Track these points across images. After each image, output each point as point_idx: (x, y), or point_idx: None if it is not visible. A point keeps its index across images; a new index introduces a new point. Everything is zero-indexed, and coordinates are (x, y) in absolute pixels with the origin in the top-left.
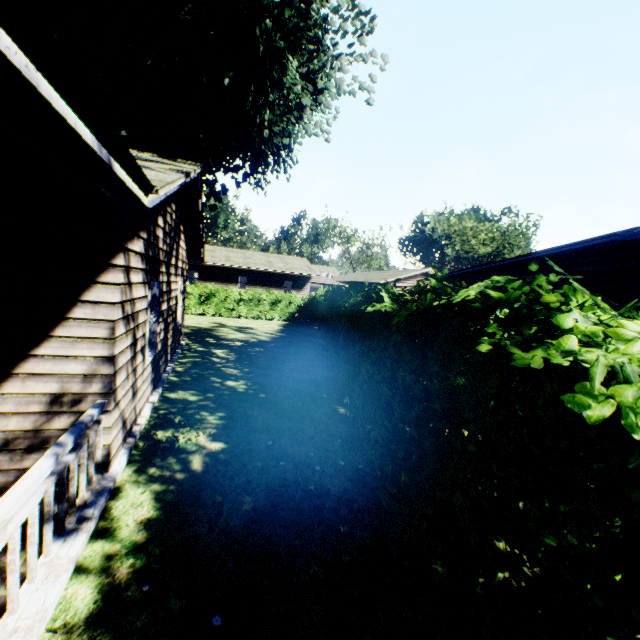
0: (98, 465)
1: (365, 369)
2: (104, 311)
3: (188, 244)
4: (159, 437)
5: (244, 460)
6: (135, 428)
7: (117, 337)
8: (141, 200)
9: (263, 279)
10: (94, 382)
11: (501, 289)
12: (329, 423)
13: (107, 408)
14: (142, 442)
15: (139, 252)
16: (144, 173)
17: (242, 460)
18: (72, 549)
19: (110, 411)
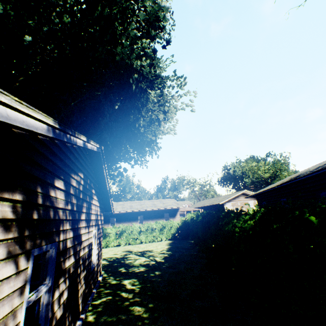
0: None
1: None
2: None
3: (102, 202)
4: None
5: None
6: None
7: None
8: None
9: (152, 215)
10: None
11: None
12: None
13: None
14: None
15: None
16: None
17: None
18: None
19: None
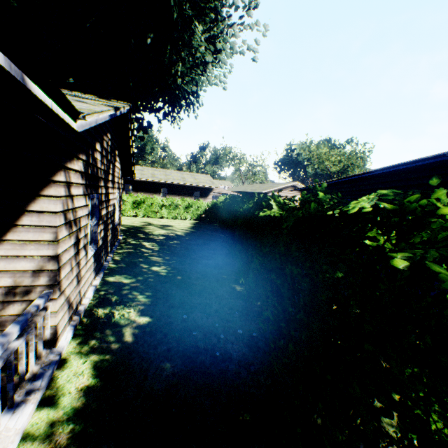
0: (47, 342)
1: (257, 260)
2: (48, 219)
3: (122, 165)
4: (99, 314)
5: (165, 331)
6: (80, 307)
7: (60, 239)
8: (69, 124)
9: (179, 190)
10: (41, 276)
11: (382, 200)
12: (229, 299)
13: (53, 296)
14: (86, 318)
15: (79, 170)
16: (66, 97)
17: (163, 331)
18: (19, 421)
19: (56, 299)
